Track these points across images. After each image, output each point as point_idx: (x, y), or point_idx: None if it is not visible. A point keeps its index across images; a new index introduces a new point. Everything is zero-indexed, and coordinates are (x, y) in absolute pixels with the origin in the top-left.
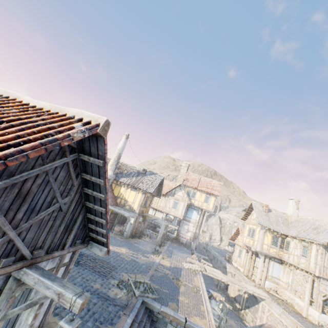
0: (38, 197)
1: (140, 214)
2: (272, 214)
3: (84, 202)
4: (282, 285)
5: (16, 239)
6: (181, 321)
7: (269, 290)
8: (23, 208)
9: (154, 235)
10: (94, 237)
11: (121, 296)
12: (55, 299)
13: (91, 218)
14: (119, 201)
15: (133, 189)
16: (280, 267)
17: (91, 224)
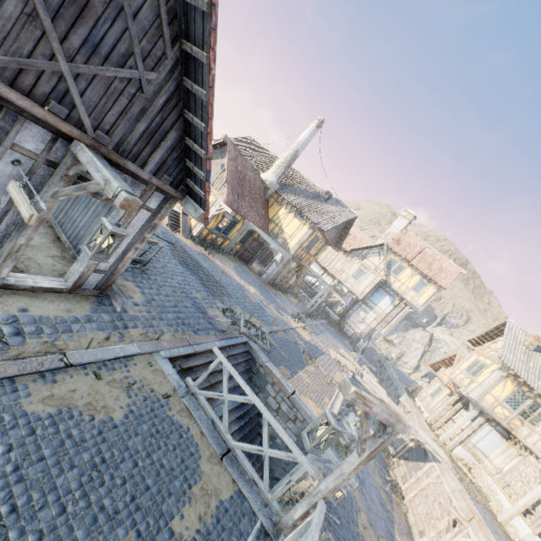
0: (104, 28)
1: (295, 259)
2: (540, 359)
3: (183, 110)
4: (486, 466)
5: (70, 81)
6: (286, 389)
7: (456, 460)
8: (80, 31)
9: (306, 301)
10: (191, 186)
11: (222, 321)
12: (102, 185)
13: (189, 145)
14: (272, 227)
15: (298, 217)
16: (500, 443)
17: (190, 161)
